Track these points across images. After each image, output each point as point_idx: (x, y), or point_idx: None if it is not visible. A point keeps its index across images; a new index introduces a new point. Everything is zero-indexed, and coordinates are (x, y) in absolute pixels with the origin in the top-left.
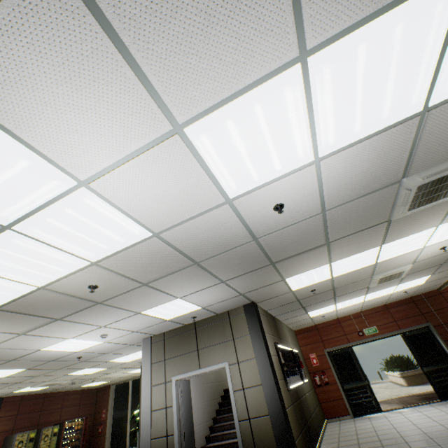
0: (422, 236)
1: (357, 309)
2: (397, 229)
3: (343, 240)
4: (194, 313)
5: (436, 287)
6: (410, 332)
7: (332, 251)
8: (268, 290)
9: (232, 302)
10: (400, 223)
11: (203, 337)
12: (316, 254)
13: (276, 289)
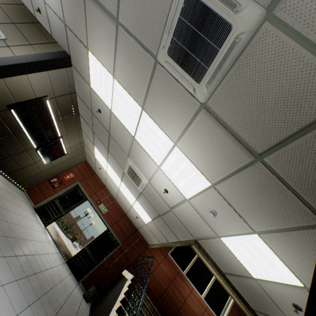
0: (163, 145)
1: (115, 193)
2: (156, 95)
3: (126, 39)
4: (40, 3)
5: (149, 242)
6: (111, 234)
7: (118, 51)
8: (79, 51)
9: (60, 29)
10: (160, 85)
11: (27, 27)
12: (109, 33)
13: (83, 61)
